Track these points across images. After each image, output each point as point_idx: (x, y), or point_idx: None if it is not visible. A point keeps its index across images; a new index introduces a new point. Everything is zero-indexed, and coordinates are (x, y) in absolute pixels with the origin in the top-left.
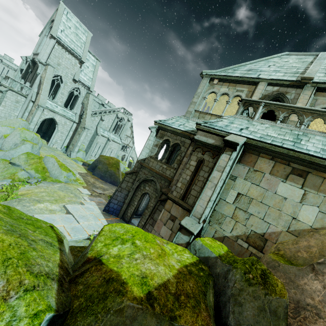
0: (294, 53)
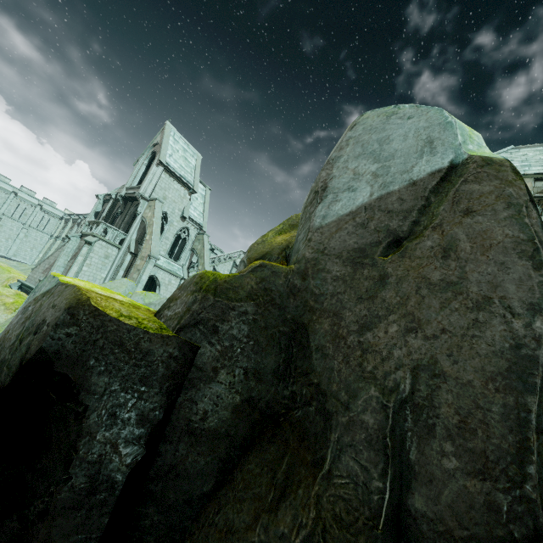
0: (523, 146)
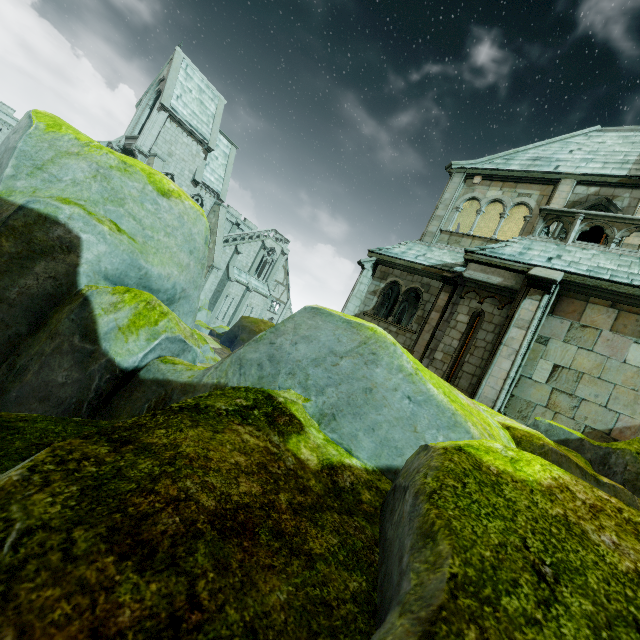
0: (612, 128)
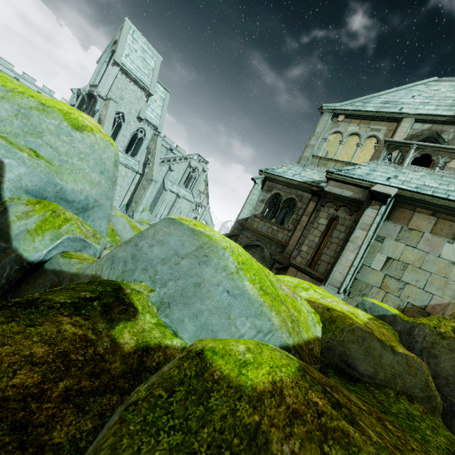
0: (446, 79)
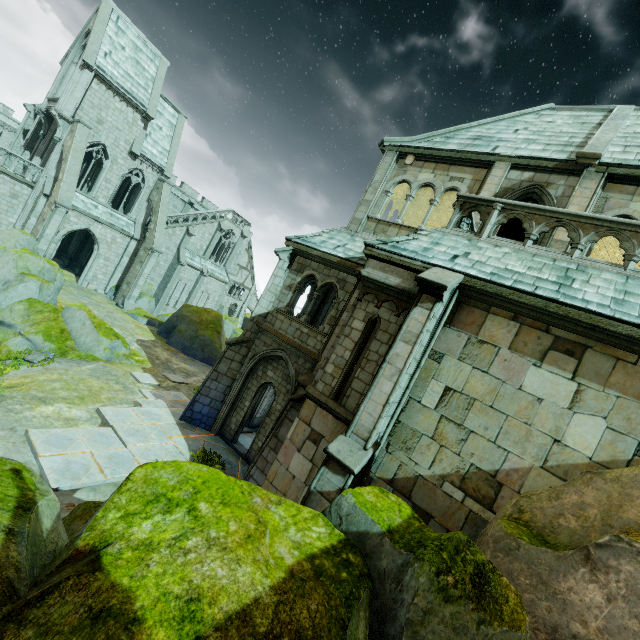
0: (565, 106)
